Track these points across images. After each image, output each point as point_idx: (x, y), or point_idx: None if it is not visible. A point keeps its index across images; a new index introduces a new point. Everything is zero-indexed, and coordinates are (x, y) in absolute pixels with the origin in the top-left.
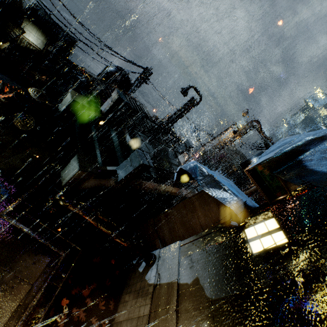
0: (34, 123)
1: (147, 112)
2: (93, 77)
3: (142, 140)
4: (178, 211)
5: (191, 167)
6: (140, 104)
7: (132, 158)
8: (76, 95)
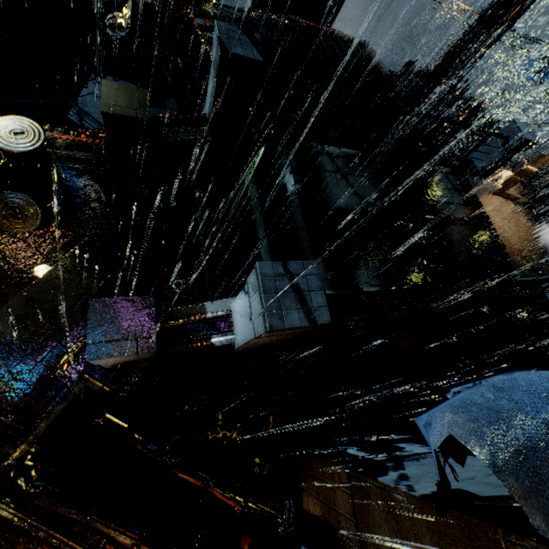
0: (38, 210)
1: (374, 62)
2: (208, 14)
3: (338, 170)
4: (437, 538)
5: (541, 446)
6: (352, 45)
7: (249, 292)
8: (119, 95)
